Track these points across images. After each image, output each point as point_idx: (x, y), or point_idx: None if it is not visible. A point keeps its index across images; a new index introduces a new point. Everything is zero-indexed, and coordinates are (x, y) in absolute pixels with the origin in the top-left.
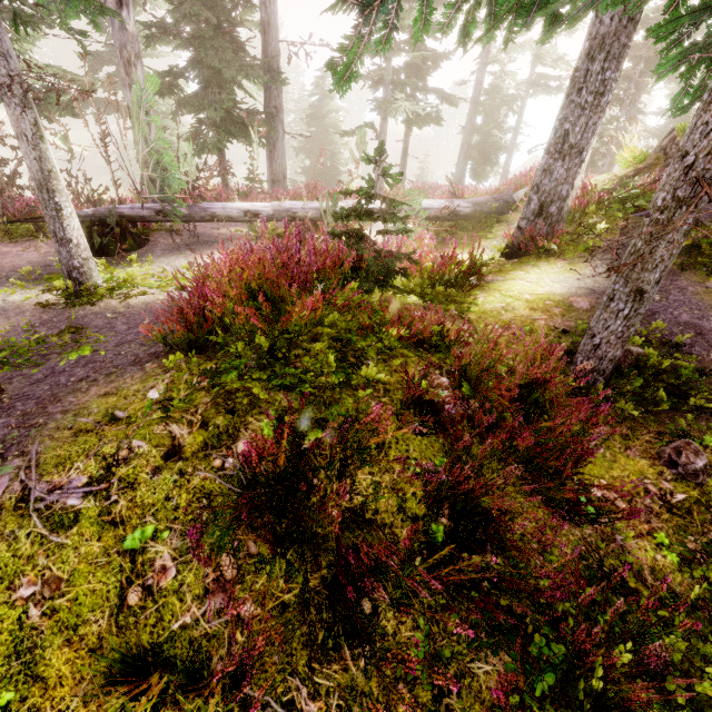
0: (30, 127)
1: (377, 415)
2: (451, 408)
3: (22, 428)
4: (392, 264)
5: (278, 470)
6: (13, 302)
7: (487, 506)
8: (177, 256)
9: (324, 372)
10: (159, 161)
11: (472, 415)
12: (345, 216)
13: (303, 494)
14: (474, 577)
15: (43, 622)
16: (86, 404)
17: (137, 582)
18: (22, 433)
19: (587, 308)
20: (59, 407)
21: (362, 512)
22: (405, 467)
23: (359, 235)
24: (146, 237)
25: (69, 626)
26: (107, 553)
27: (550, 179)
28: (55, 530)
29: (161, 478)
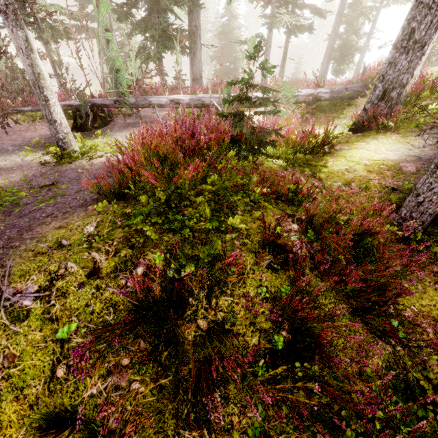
0: (23, 42)
1: (234, 259)
2: (296, 250)
3: (5, 248)
4: (263, 137)
5: (156, 297)
6: (27, 160)
7: (317, 333)
8: (127, 131)
9: (203, 218)
10: (113, 66)
11: (313, 255)
12: (230, 101)
13: (179, 309)
14: (299, 400)
15: (2, 383)
16: (45, 234)
17: (63, 361)
18: (4, 252)
19: (414, 172)
20: (30, 235)
21: (222, 324)
22: (258, 293)
23: (241, 115)
24: (110, 119)
25: (18, 388)
26: (45, 340)
27: (394, 70)
28: (13, 321)
29: (84, 291)
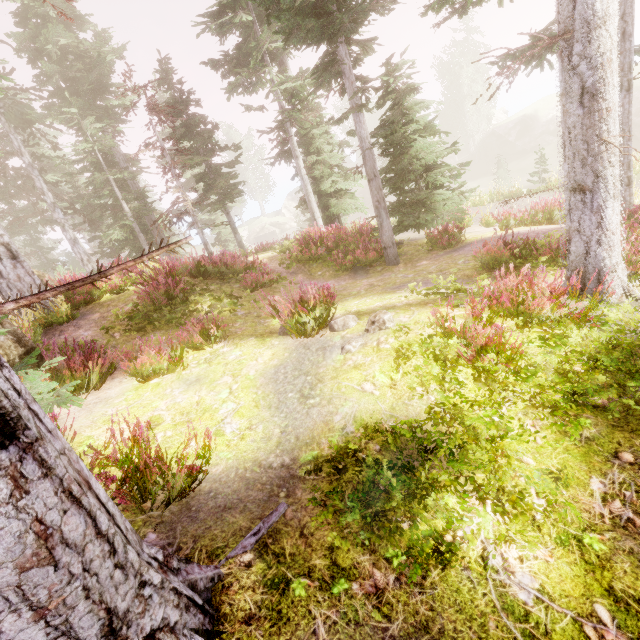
0: None
1: None
2: None
3: None
4: None
5: None
6: None
7: None
8: None
9: None
10: None
11: None
12: None
13: None
14: None
15: None
16: None
17: None
18: None
19: None
20: None
21: None
22: None
23: None
24: None
25: None
26: None
27: None
28: None
29: None
